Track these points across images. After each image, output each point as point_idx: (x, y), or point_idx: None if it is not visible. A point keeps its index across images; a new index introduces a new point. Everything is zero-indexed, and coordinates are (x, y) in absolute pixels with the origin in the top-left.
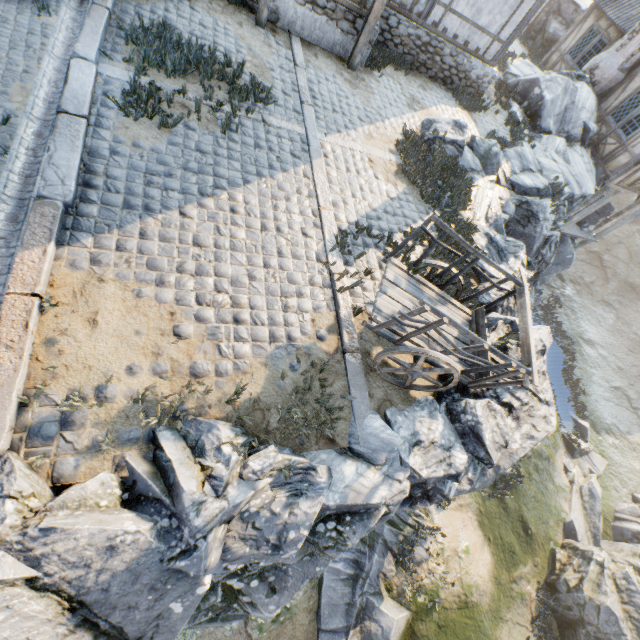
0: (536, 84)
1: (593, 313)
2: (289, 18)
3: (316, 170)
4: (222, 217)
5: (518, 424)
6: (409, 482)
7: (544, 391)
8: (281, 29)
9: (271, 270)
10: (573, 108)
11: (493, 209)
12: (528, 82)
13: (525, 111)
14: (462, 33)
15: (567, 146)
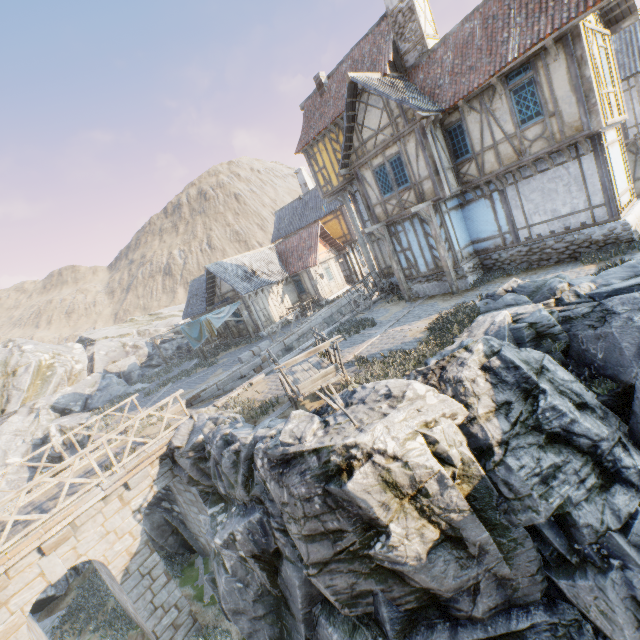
0: None
1: None
2: (422, 291)
3: (365, 342)
4: None
5: (324, 435)
6: (252, 437)
7: (370, 424)
8: (421, 297)
9: None
10: None
11: (497, 323)
12: None
13: None
14: (555, 227)
15: None
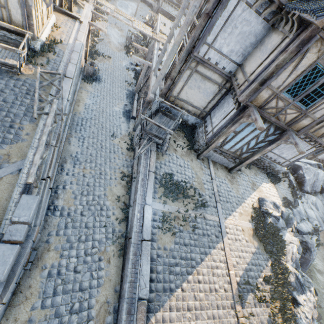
0: (300, 168)
1: (320, 253)
2: (209, 155)
3: (225, 245)
4: (195, 287)
5: None
6: None
7: None
8: (205, 157)
9: (215, 320)
10: (317, 181)
11: (294, 254)
12: (296, 165)
13: (295, 179)
14: (274, 157)
15: (314, 195)
